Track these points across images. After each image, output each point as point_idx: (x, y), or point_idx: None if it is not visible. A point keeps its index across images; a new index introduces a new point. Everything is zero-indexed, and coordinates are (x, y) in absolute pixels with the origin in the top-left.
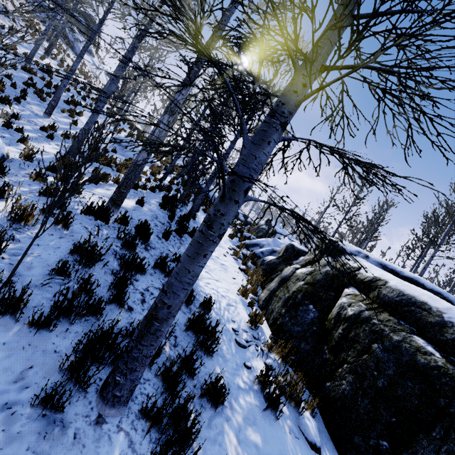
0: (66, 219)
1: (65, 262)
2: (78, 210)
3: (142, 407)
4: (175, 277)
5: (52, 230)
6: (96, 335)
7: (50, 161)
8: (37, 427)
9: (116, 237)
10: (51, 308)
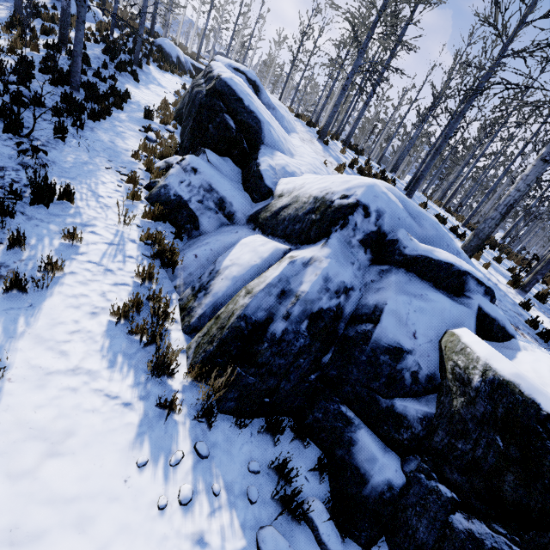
0: (36, 46)
1: (43, 57)
2: (42, 47)
3: (85, 94)
4: (75, 40)
5: (32, 52)
6: (62, 74)
7: (5, 20)
8: (52, 87)
9: (68, 58)
10: (44, 64)
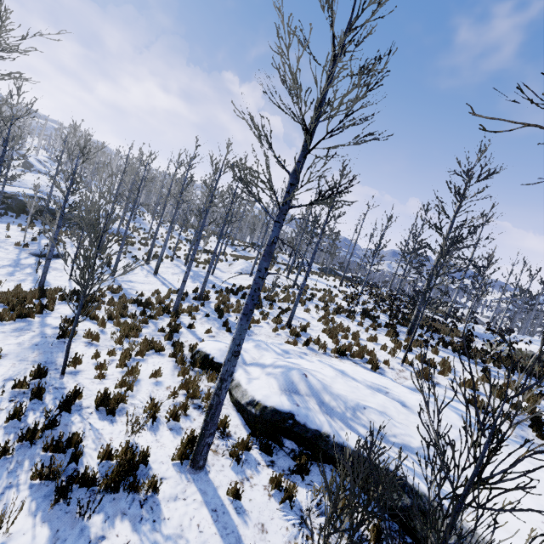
0: None
1: None
2: None
3: None
4: None
5: None
6: None
7: None
8: None
9: None
10: None
